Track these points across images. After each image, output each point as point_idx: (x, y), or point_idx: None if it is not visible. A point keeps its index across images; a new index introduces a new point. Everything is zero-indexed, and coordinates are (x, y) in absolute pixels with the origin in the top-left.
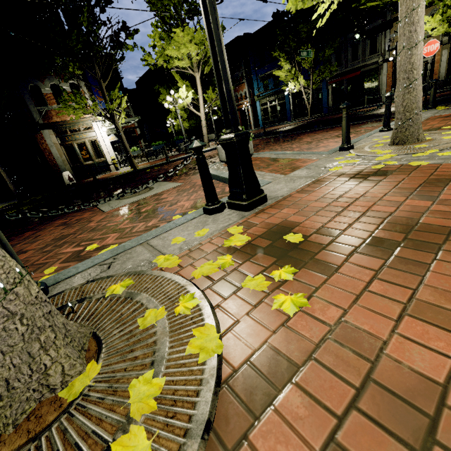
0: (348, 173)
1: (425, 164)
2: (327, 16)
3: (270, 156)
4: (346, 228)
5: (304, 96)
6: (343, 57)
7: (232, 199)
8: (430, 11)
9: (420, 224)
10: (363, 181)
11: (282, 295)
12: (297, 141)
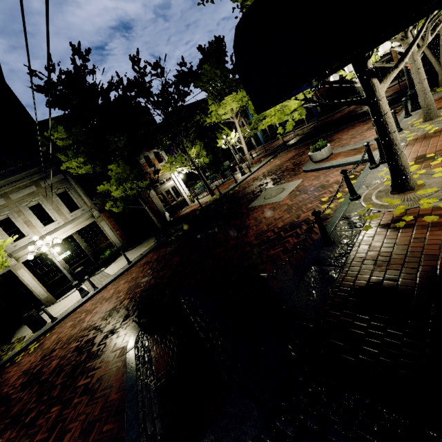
0: (418, 138)
1: None
2: None
3: (345, 149)
4: None
5: None
6: None
7: (383, 160)
8: None
9: None
10: (431, 138)
11: None
12: (338, 140)
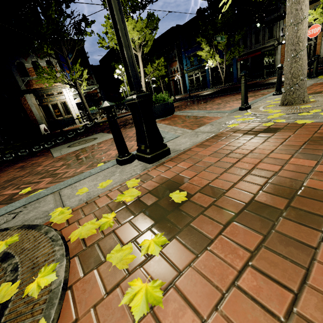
0: (243, 129)
1: (309, 122)
2: (229, 2)
3: (187, 114)
4: (230, 187)
5: (220, 70)
6: (248, 41)
7: (139, 152)
8: (313, 7)
9: (304, 186)
10: (255, 137)
11: (139, 281)
12: (210, 102)
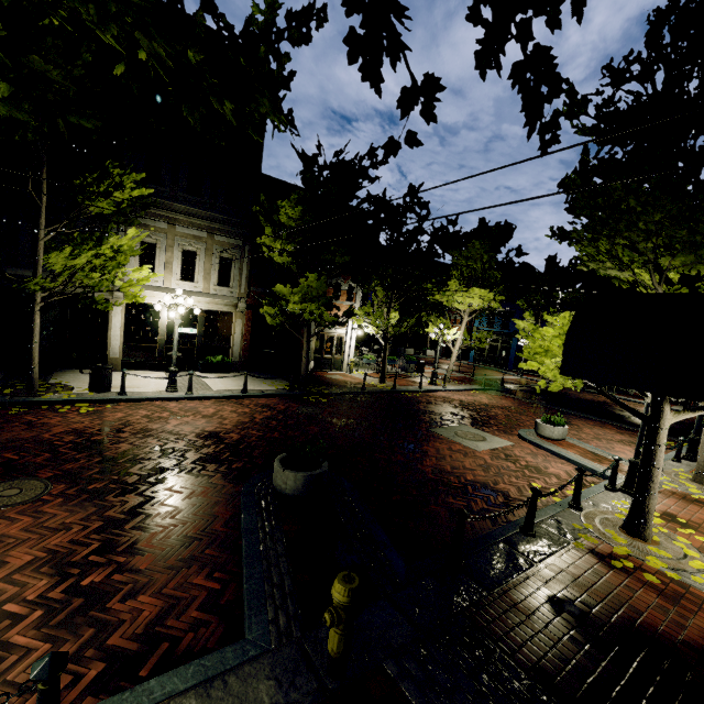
0: (676, 494)
1: None
2: None
3: (582, 446)
4: (700, 523)
5: None
6: None
7: (625, 488)
8: None
9: None
10: (691, 503)
11: (696, 536)
12: (577, 428)
